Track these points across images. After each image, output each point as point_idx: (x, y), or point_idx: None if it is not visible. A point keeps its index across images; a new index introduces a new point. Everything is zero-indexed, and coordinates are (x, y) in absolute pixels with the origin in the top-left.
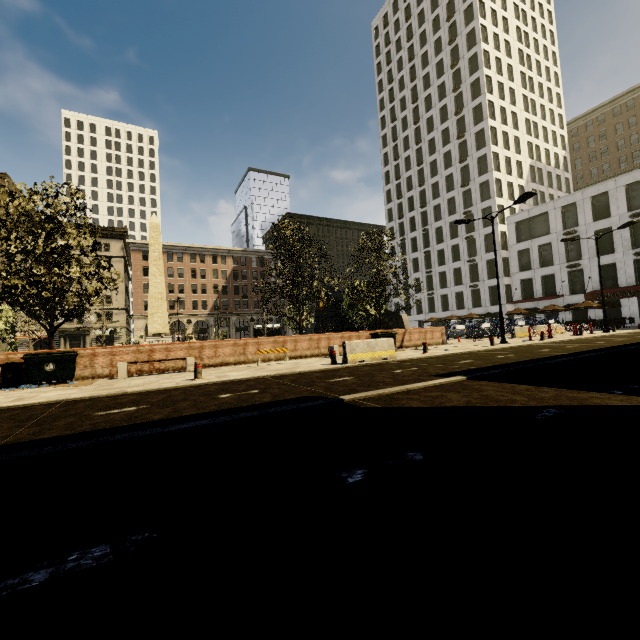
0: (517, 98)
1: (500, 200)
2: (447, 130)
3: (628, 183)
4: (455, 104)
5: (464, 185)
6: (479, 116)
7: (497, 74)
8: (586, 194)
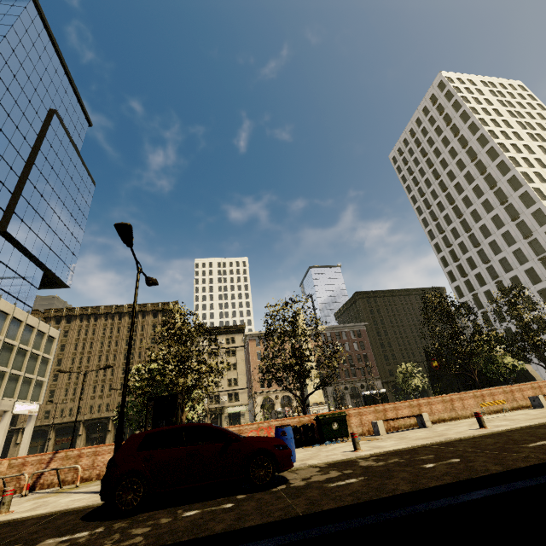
0: (545, 163)
1: None
2: (486, 201)
3: None
4: (486, 182)
5: (527, 237)
6: (516, 184)
7: (517, 153)
8: None
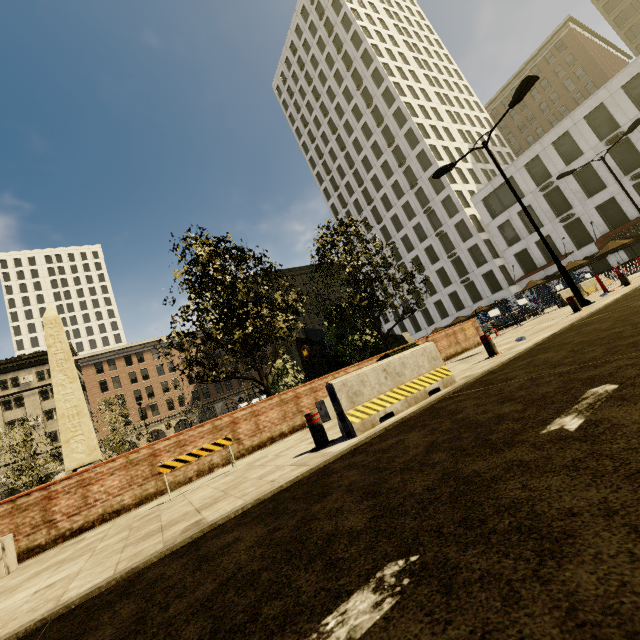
0: (430, 95)
1: (455, 186)
2: (375, 144)
3: (586, 114)
4: (374, 118)
5: (413, 185)
6: (401, 119)
7: (403, 79)
8: (545, 143)
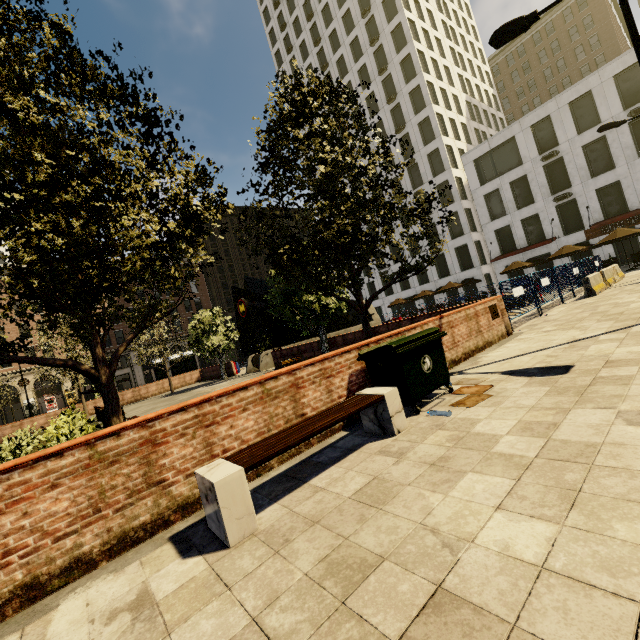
0: (437, 22)
1: (447, 139)
2: (364, 68)
3: (617, 72)
4: (368, 33)
5: (399, 129)
6: (401, 40)
7: None
8: (561, 101)
